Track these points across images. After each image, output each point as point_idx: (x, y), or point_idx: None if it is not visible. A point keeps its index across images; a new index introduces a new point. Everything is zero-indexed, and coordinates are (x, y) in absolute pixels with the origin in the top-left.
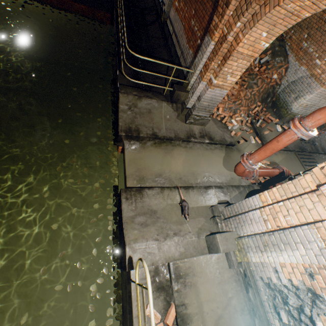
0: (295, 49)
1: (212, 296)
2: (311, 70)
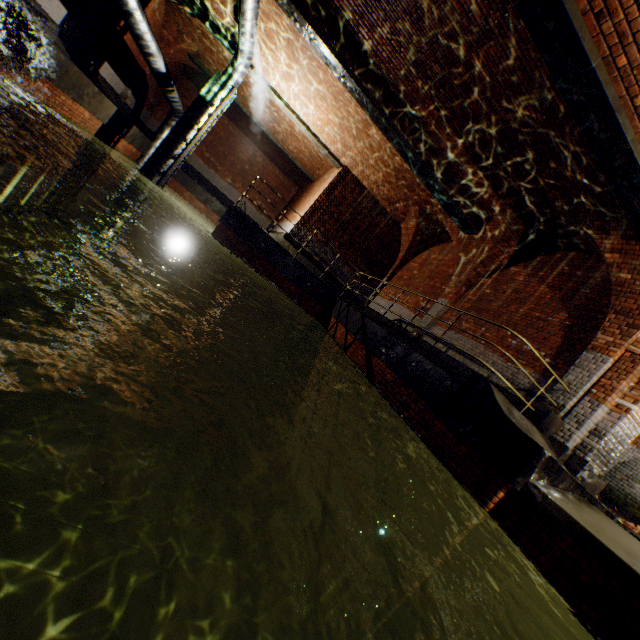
0: None
1: None
2: None
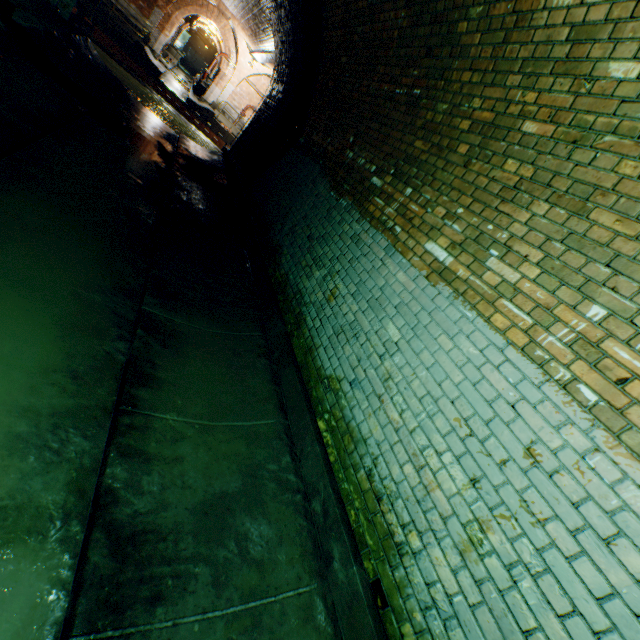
0: None
1: (223, 121)
2: None
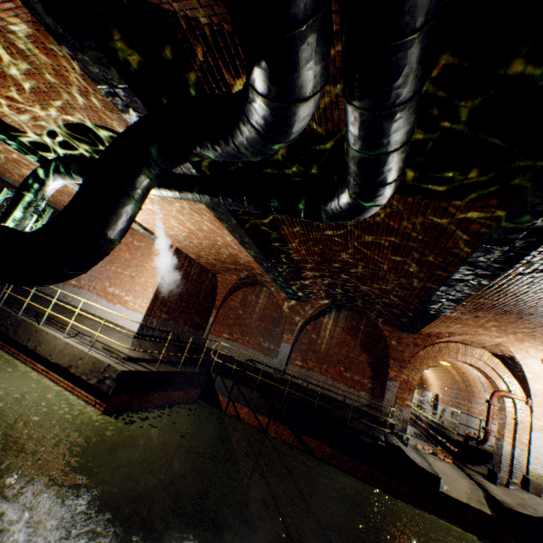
0: None
1: None
2: None
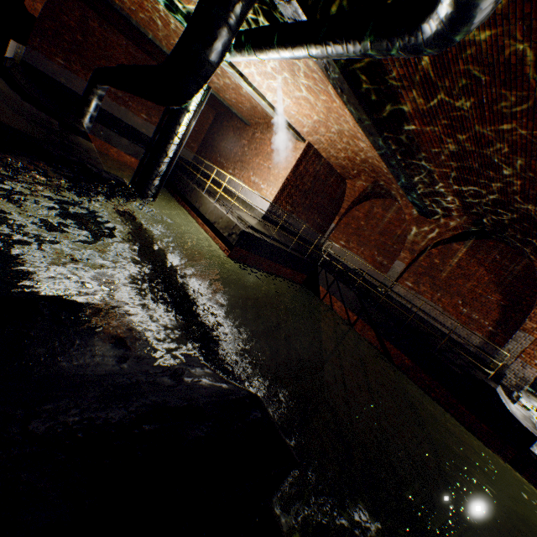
0: None
1: None
2: None
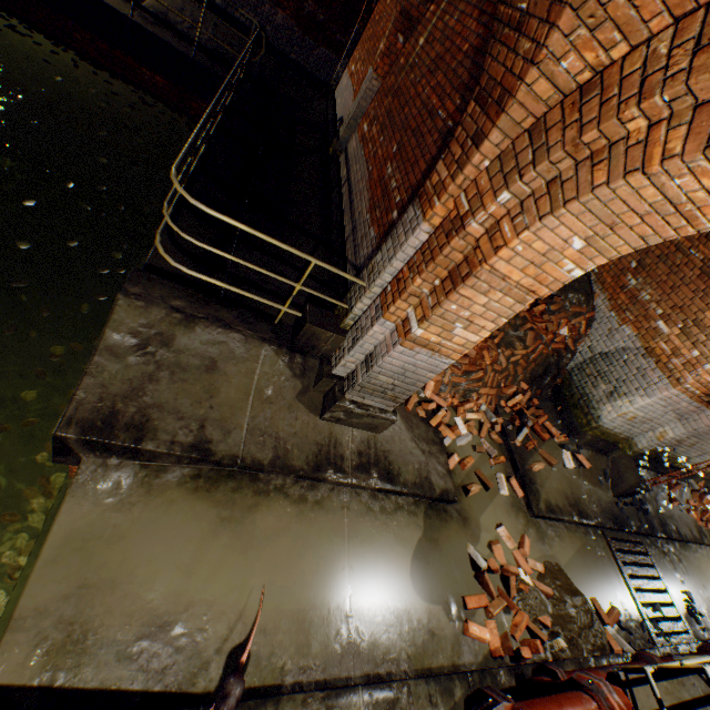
0: (610, 285)
1: None
2: (647, 340)
